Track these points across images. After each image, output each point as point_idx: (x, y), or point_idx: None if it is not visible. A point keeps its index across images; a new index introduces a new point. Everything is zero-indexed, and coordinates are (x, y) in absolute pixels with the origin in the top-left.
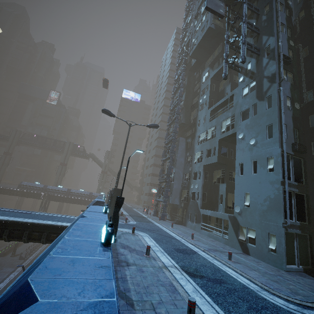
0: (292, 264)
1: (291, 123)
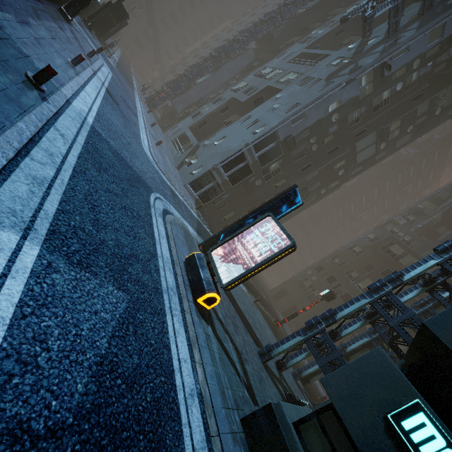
0: (194, 190)
1: (311, 122)
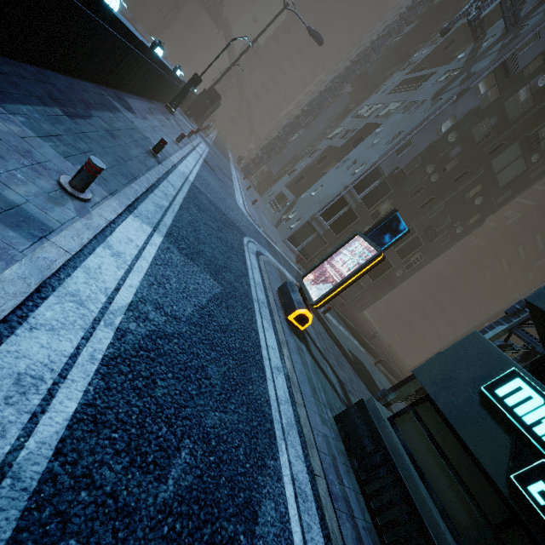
0: (294, 246)
1: (421, 148)
